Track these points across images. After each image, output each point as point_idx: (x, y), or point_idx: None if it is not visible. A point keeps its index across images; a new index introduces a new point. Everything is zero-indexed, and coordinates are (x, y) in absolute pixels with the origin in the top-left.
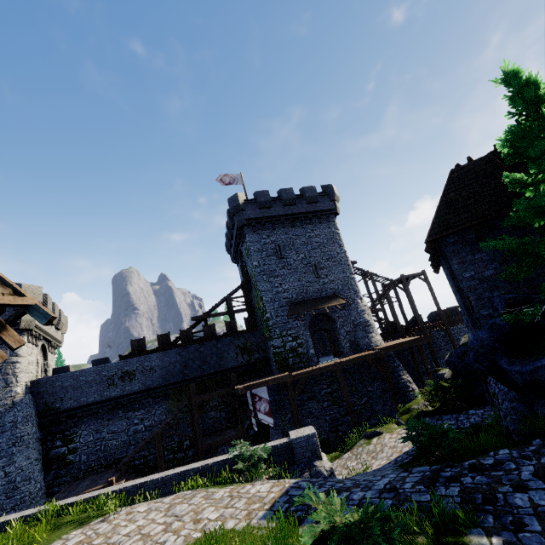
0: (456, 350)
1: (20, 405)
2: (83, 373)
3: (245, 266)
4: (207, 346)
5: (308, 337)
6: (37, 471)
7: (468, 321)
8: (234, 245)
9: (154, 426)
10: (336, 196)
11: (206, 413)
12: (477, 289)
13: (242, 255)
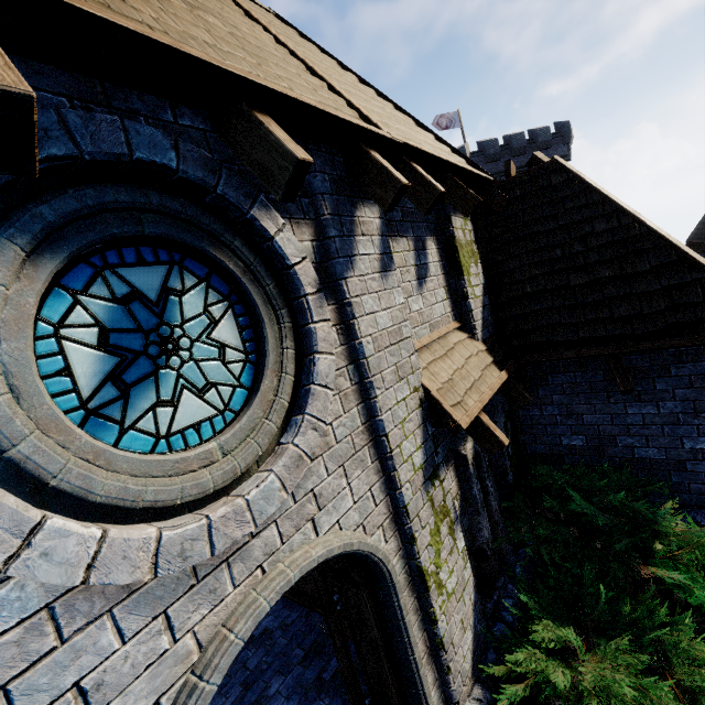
0: None
1: None
2: None
3: None
4: None
5: None
6: None
7: None
8: None
9: None
10: (572, 137)
11: None
12: None
13: None
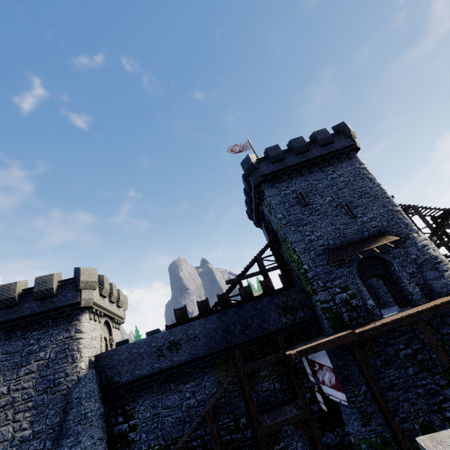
0: None
1: (84, 381)
2: (135, 345)
3: (269, 223)
4: (246, 308)
5: (360, 286)
6: None
7: None
8: (254, 208)
9: (206, 400)
10: (352, 131)
11: (258, 384)
12: None
13: (264, 217)
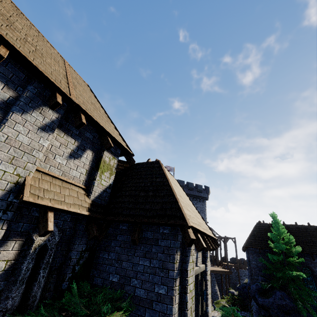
0: (242, 284)
1: None
2: None
3: None
4: None
5: None
6: None
7: (250, 277)
8: None
9: None
10: (209, 192)
11: None
12: (255, 268)
13: None
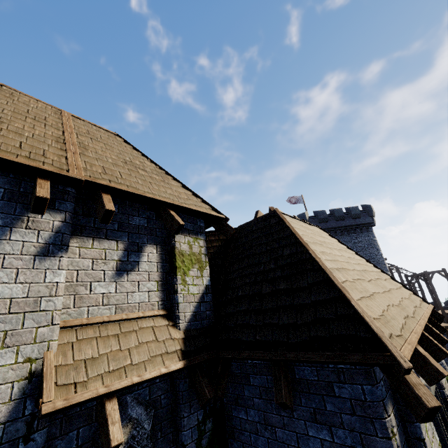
0: None
1: None
2: None
3: None
4: None
5: None
6: None
7: None
8: None
9: None
10: (373, 213)
11: None
12: None
13: None
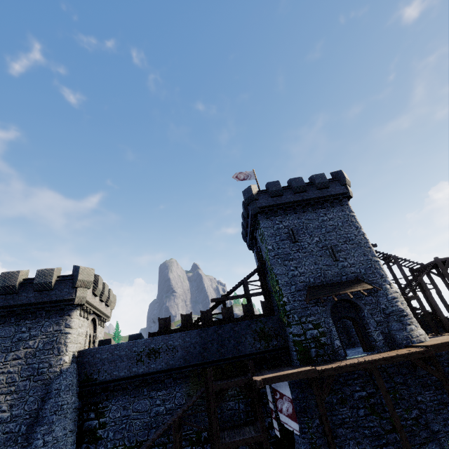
0: None
1: (66, 374)
2: (117, 347)
3: (260, 251)
4: (225, 328)
5: (331, 326)
6: (69, 443)
7: None
8: (249, 233)
9: (174, 409)
10: (347, 180)
11: (224, 402)
12: None
13: (256, 242)
